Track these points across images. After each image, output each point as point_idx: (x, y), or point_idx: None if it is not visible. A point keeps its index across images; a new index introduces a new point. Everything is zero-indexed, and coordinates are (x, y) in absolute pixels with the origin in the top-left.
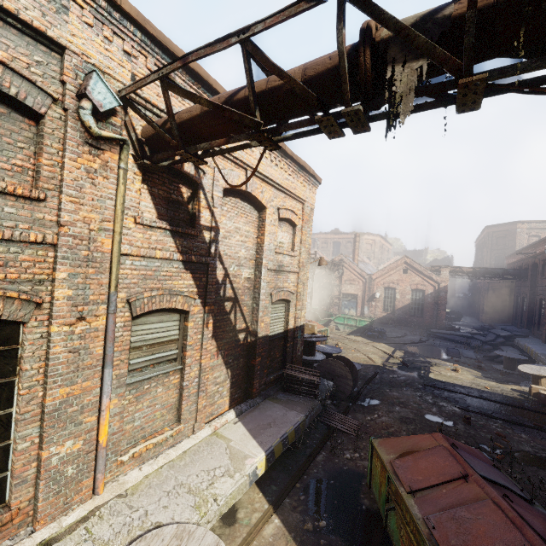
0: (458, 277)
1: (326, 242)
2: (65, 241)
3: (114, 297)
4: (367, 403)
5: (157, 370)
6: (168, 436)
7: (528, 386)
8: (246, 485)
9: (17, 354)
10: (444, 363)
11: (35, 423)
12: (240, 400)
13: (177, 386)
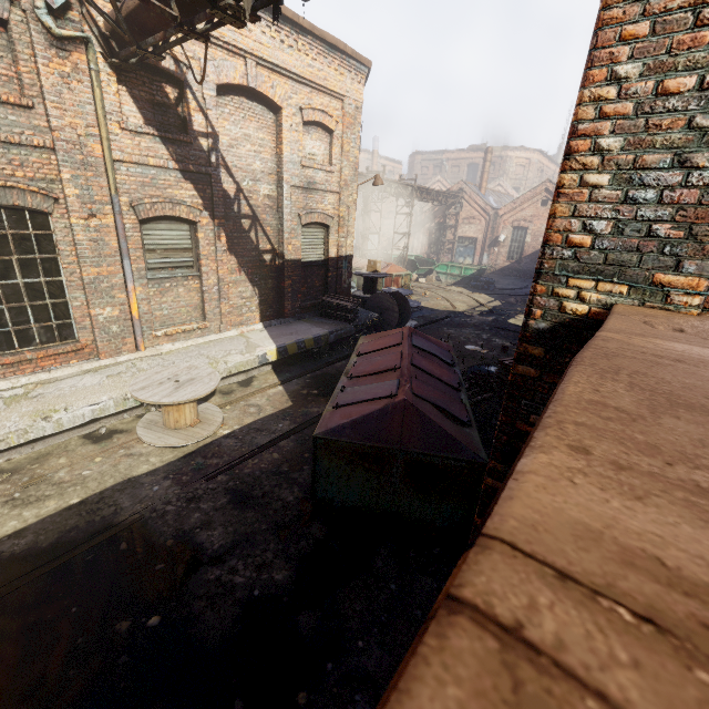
0: None
1: (458, 165)
2: (61, 146)
3: (117, 199)
4: None
5: (175, 273)
6: (195, 328)
7: None
8: (255, 362)
9: (53, 239)
10: None
11: (80, 290)
12: (273, 319)
13: (199, 290)
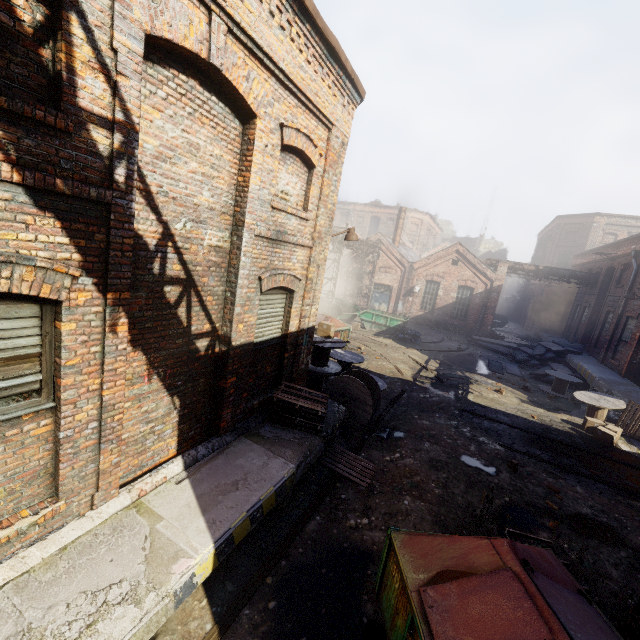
0: (514, 276)
1: (362, 216)
2: None
3: None
4: (388, 434)
5: None
6: (24, 527)
7: (580, 416)
8: (167, 610)
9: None
10: (486, 381)
11: None
12: (198, 438)
13: (48, 437)
